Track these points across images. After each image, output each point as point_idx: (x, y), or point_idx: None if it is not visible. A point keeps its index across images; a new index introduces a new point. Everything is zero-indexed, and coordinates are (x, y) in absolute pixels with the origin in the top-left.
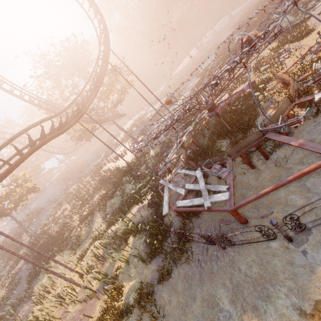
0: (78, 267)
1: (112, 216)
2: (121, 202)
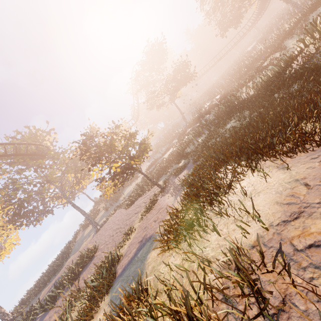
0: None
1: None
2: None
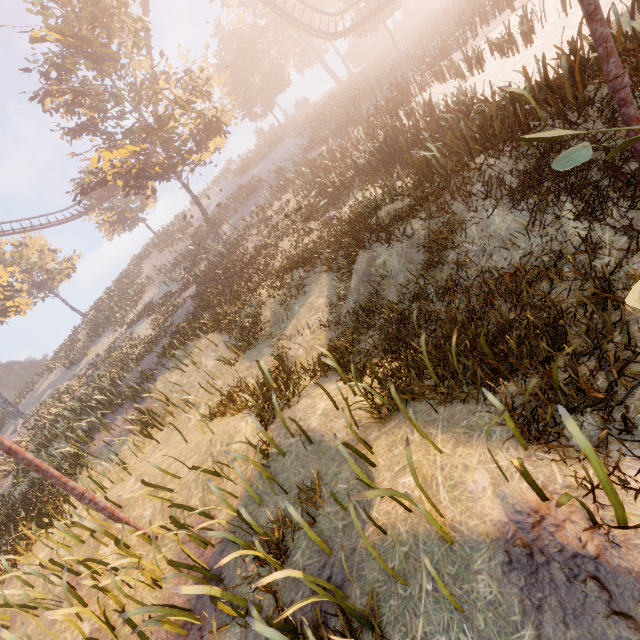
0: (179, 462)
1: (355, 320)
2: (415, 283)
